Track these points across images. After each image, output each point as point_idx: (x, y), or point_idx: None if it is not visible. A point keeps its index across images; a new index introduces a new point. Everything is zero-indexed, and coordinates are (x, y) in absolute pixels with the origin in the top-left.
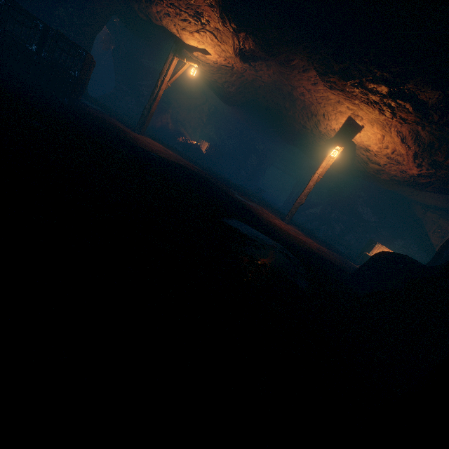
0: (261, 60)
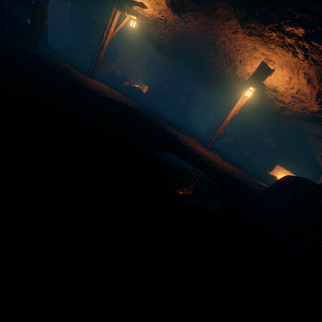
0: (189, 11)
